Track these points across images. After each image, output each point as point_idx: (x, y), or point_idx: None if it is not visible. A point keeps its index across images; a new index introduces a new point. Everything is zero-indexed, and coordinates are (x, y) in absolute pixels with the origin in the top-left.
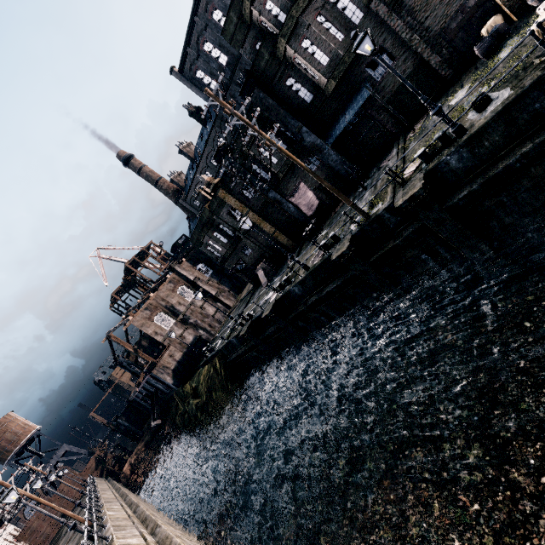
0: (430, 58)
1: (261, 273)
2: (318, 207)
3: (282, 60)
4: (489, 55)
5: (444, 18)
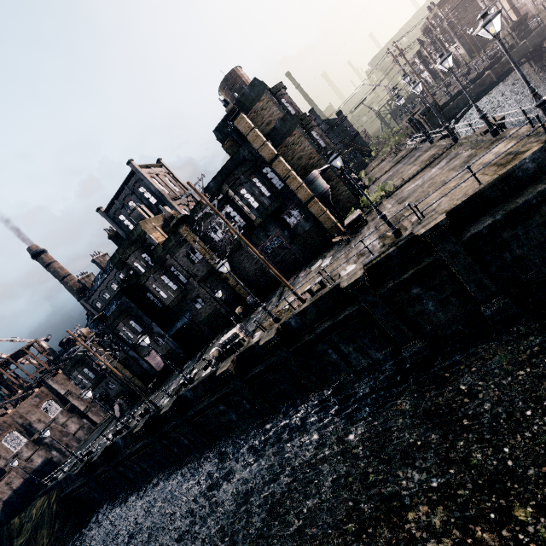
0: (221, 308)
1: (117, 408)
2: (165, 366)
3: (143, 285)
4: (237, 323)
5: (226, 294)
